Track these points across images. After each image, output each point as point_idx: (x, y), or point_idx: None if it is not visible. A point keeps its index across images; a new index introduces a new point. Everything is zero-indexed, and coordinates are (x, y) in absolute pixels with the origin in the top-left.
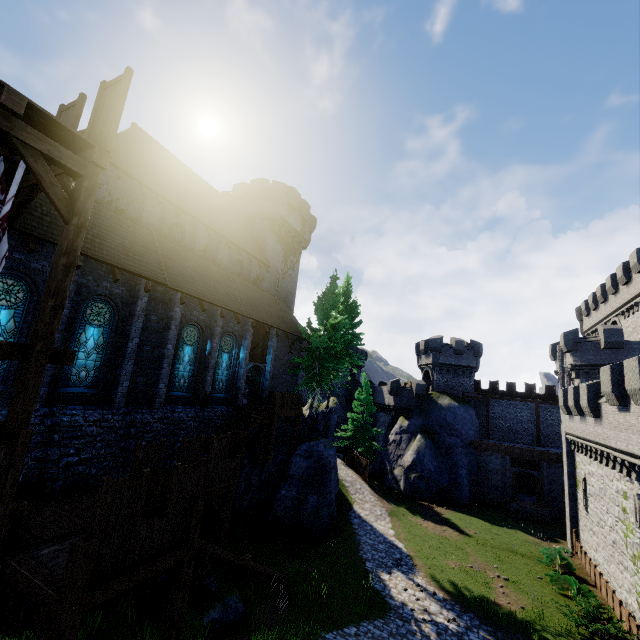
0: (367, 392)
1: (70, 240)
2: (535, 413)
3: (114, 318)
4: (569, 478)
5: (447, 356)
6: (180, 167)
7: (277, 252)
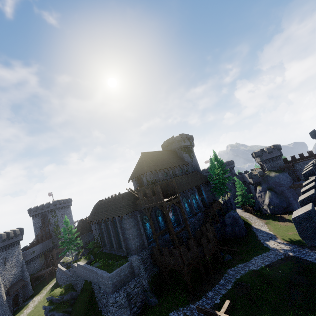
0: (240, 183)
1: (182, 210)
2: None
3: (172, 207)
4: None
5: (266, 156)
6: (154, 153)
7: (187, 156)
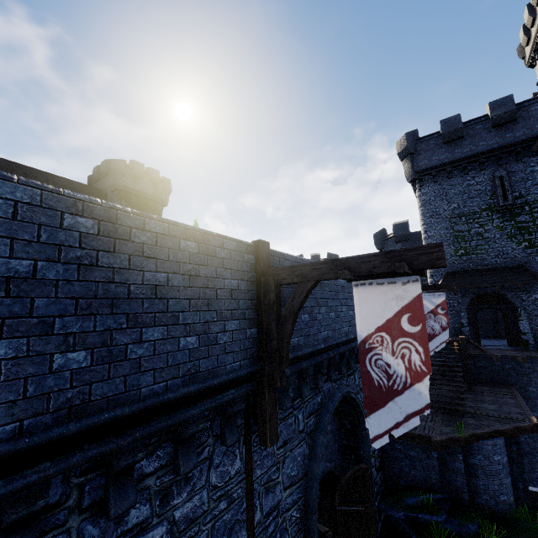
0: None
1: None
2: None
3: None
4: None
5: None
6: (18, 169)
7: None
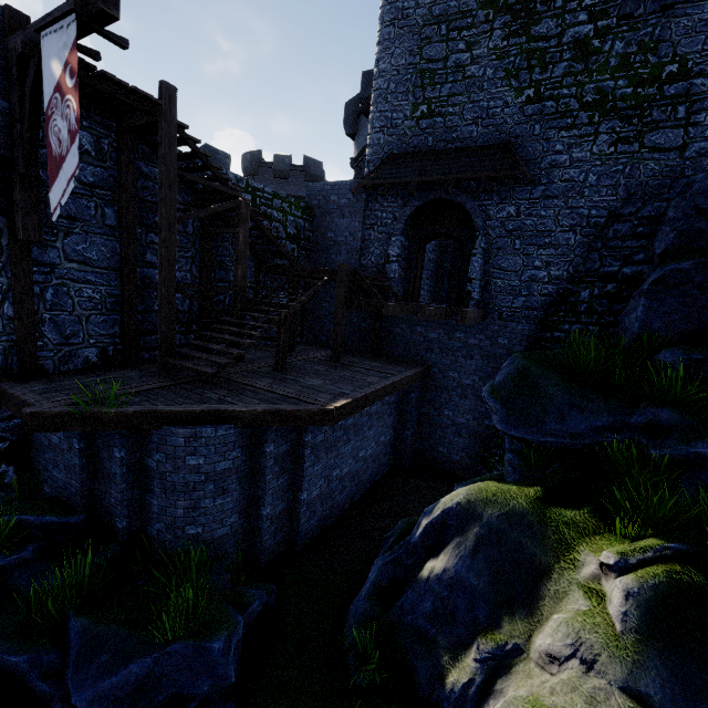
0: None
1: None
2: None
3: None
4: None
5: (265, 181)
6: None
7: None
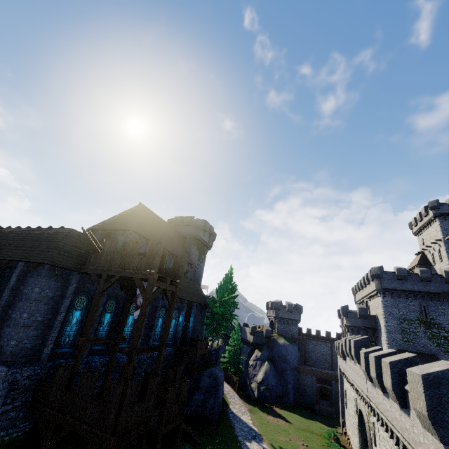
0: (238, 333)
1: (171, 313)
2: (330, 349)
3: None
4: (341, 390)
5: (283, 313)
6: (156, 218)
7: (196, 255)
